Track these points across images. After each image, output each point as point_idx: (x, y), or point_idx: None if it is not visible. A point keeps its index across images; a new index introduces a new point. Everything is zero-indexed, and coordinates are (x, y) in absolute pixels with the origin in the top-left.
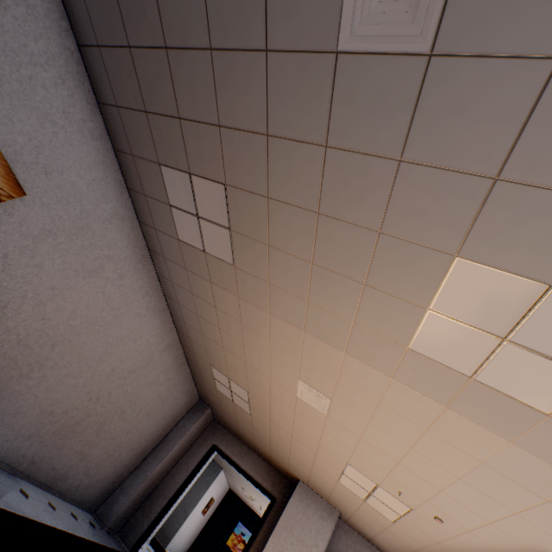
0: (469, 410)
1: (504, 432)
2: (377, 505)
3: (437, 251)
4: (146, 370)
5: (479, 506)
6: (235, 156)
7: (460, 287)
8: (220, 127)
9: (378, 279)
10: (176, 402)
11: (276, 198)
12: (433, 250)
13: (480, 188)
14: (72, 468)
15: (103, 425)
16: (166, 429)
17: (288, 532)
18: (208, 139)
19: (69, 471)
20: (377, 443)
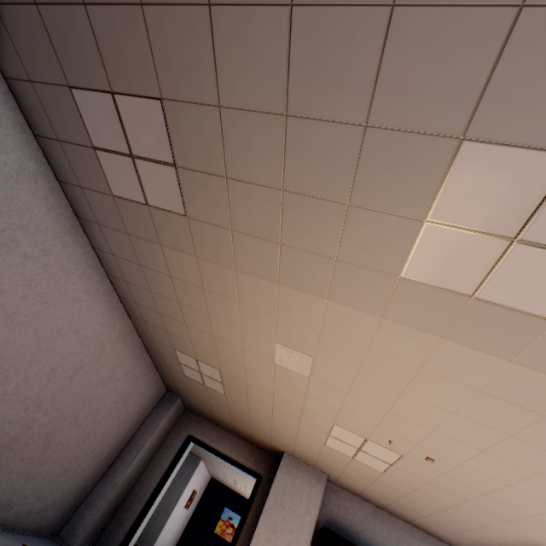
0: (468, 336)
1: (504, 352)
2: (366, 460)
3: (439, 137)
4: (97, 365)
5: (472, 437)
6: (168, 51)
7: (465, 182)
8: (143, 6)
9: (364, 193)
10: (140, 397)
11: (230, 105)
12: (434, 137)
13: (500, 26)
14: (16, 494)
15: (50, 437)
16: (132, 429)
17: (279, 506)
18: (129, 30)
19: (13, 498)
20: (365, 395)
